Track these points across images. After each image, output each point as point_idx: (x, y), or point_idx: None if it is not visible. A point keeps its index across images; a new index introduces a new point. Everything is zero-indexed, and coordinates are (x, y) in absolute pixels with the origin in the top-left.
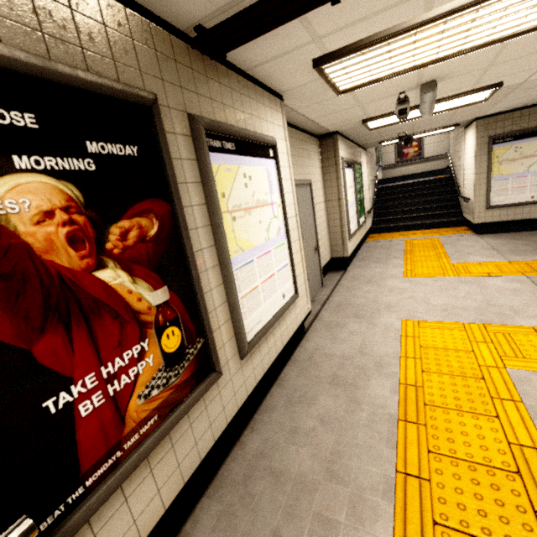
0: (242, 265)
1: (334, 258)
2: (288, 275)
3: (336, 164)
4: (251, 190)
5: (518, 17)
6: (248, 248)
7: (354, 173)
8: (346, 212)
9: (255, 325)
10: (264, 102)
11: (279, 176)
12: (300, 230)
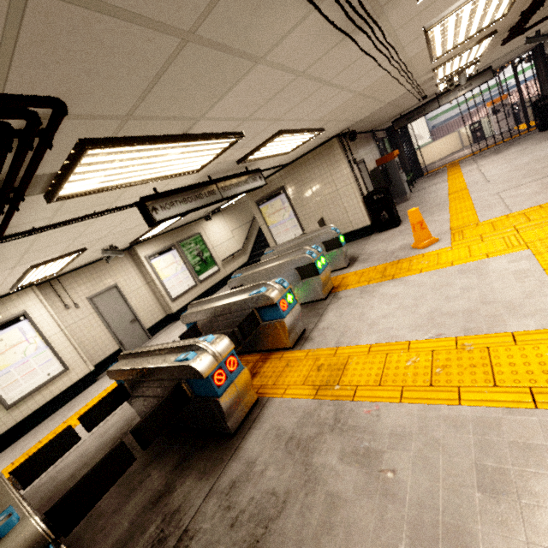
0: (0, 376)
1: (169, 315)
2: (53, 363)
3: (141, 262)
4: (4, 344)
5: (58, 262)
6: (5, 368)
7: (180, 249)
8: (162, 286)
9: (18, 395)
10: (12, 299)
11: (32, 325)
12: (103, 320)
